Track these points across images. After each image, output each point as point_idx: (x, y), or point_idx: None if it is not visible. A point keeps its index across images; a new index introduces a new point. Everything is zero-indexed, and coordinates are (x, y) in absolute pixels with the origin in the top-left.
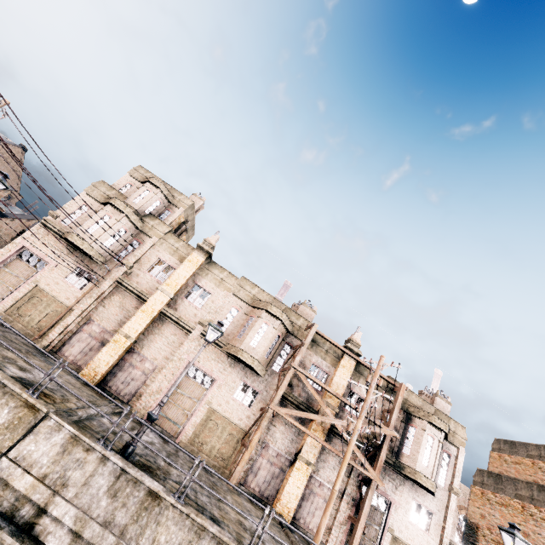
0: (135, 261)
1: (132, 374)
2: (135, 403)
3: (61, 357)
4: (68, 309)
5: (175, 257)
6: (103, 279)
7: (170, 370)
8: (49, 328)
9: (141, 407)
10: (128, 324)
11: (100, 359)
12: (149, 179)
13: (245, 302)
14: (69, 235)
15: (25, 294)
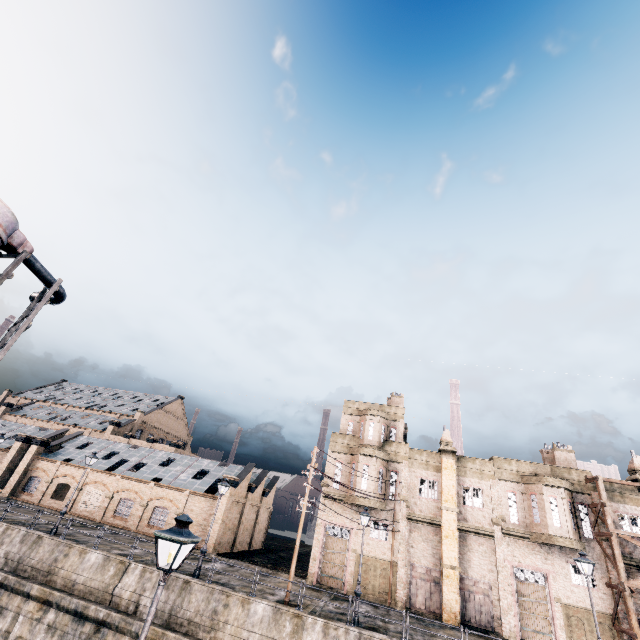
0: (406, 491)
1: (476, 600)
2: (499, 628)
3: (416, 610)
4: (392, 563)
5: (430, 470)
6: (395, 522)
7: (504, 582)
8: (391, 588)
9: (508, 630)
10: (444, 555)
11: (448, 599)
12: (365, 411)
13: (514, 482)
14: (355, 499)
15: (354, 565)
